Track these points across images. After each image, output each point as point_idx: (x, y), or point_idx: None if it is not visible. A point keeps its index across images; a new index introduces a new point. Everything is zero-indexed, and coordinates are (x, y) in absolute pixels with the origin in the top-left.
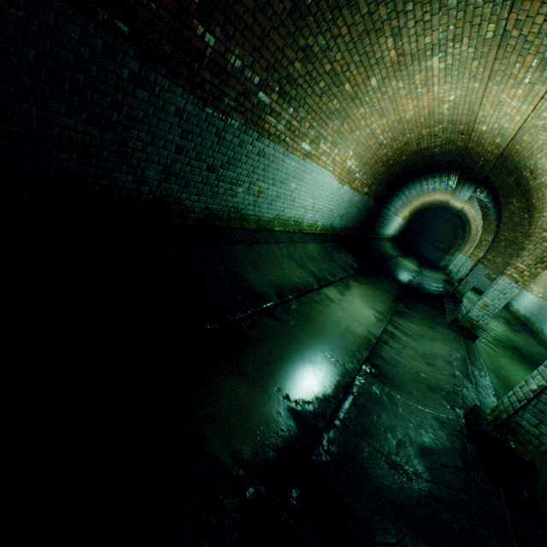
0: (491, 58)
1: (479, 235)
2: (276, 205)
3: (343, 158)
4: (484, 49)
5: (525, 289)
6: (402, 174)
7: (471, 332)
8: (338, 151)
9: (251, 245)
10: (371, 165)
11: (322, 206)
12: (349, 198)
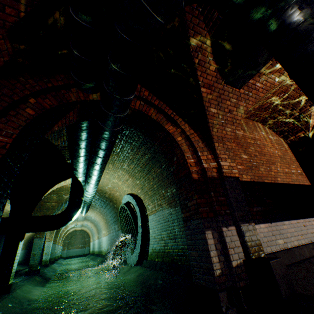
0: None
1: None
2: None
3: None
4: None
5: (91, 242)
6: None
7: (46, 264)
8: None
9: None
10: None
11: None
12: None
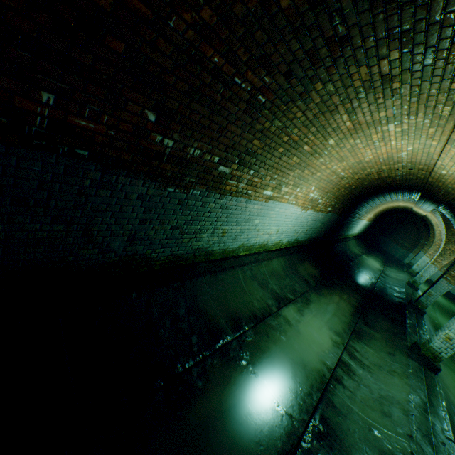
0: (448, 128)
1: (443, 244)
2: (240, 238)
3: (305, 192)
4: (440, 121)
5: None
6: (364, 193)
7: (433, 363)
8: (300, 189)
9: (215, 274)
10: (333, 191)
11: (286, 228)
12: (312, 218)
